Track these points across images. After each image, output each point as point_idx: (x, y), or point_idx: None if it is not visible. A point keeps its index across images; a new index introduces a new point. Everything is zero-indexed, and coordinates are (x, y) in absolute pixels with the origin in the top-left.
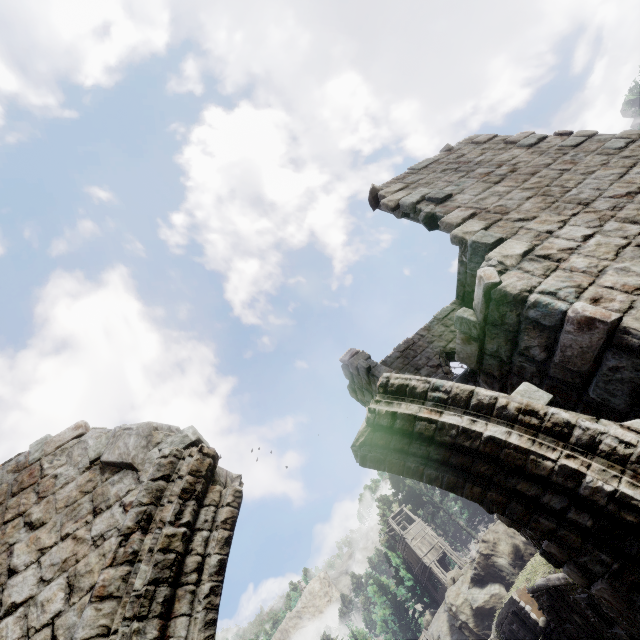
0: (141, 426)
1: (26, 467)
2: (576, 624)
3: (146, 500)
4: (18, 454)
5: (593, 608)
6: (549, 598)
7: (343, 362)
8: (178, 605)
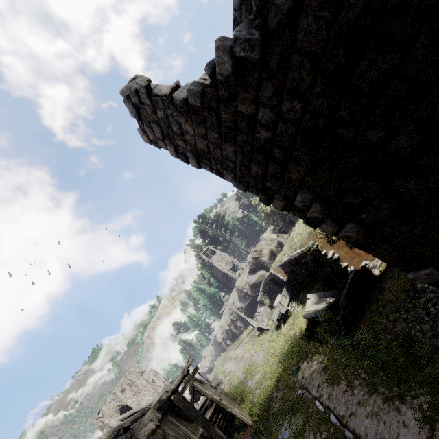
0: None
1: None
2: (303, 274)
3: None
4: None
5: (315, 262)
6: (291, 266)
7: (123, 93)
8: None
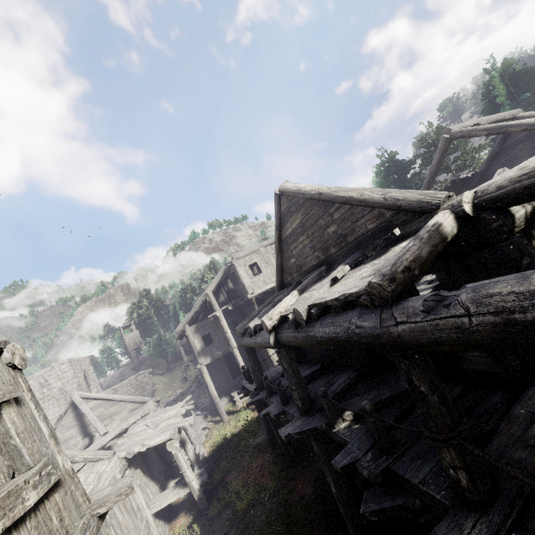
0: None
1: None
2: None
3: None
4: None
5: None
6: None
7: None
8: None
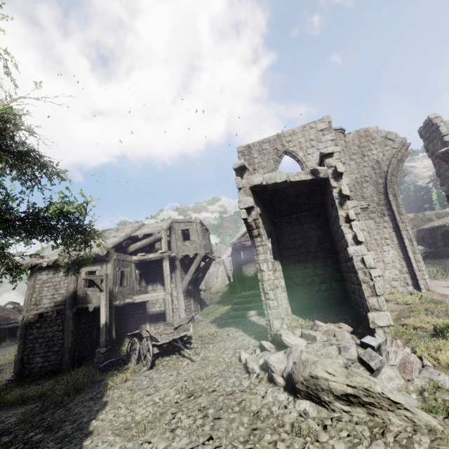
0: (395, 133)
1: (367, 132)
2: (428, 242)
3: (400, 148)
4: (363, 128)
5: (442, 235)
6: (425, 233)
7: (428, 118)
8: (400, 163)
